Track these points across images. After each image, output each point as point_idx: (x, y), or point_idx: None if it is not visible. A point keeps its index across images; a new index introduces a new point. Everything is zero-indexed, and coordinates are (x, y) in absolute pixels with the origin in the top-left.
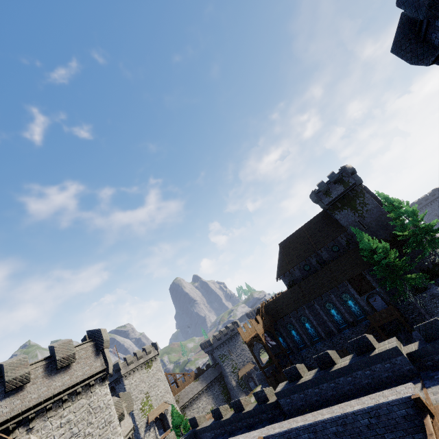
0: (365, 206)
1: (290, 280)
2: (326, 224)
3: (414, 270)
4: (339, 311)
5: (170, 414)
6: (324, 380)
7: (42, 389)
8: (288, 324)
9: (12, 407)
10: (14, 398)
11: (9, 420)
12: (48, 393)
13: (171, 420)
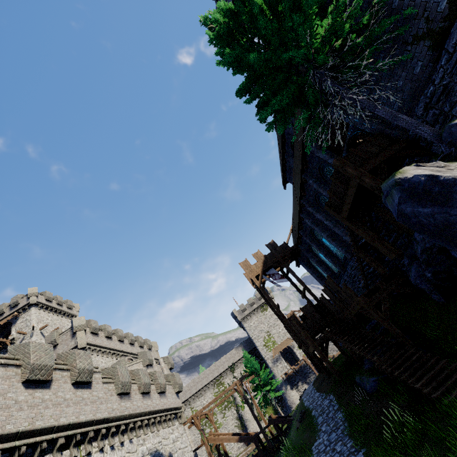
0: None
1: None
2: None
3: None
4: None
5: (297, 348)
6: None
7: None
8: (311, 246)
9: None
10: None
11: None
12: None
13: (299, 353)
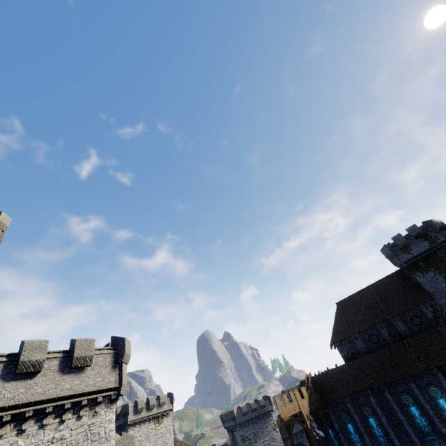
0: None
1: (349, 352)
2: (403, 287)
3: None
4: (424, 411)
5: None
6: None
7: (49, 386)
8: (343, 413)
9: (14, 393)
10: (21, 384)
11: (6, 409)
12: (53, 392)
13: None
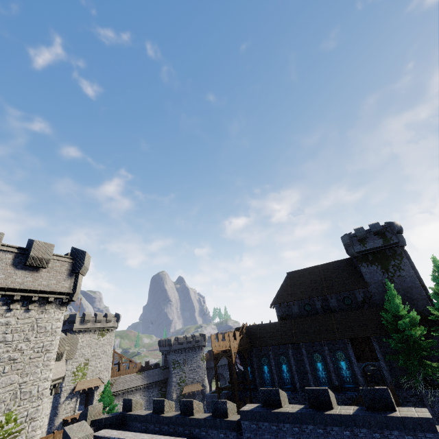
0: (399, 270)
1: (284, 313)
2: (347, 273)
3: (433, 360)
4: (327, 367)
5: (99, 394)
6: (312, 421)
7: (0, 275)
8: (263, 357)
9: None
10: None
11: None
12: (3, 282)
13: (96, 400)
